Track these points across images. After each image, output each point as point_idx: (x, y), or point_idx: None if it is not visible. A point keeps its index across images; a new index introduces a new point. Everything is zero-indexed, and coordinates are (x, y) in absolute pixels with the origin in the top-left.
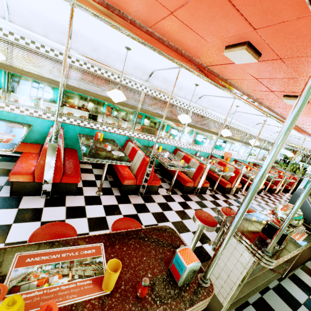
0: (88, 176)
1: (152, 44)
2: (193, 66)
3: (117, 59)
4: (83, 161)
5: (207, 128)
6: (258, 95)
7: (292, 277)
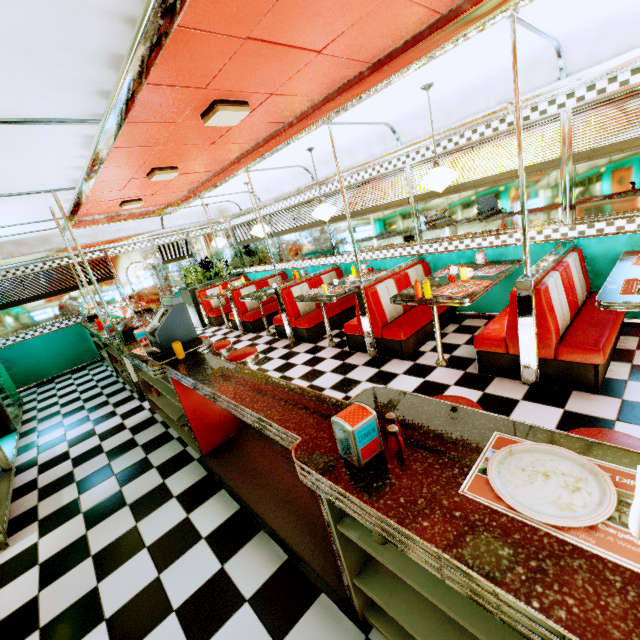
0: None
1: (205, 190)
2: (226, 174)
3: (281, 184)
4: None
5: (485, 171)
6: (291, 109)
7: (210, 482)
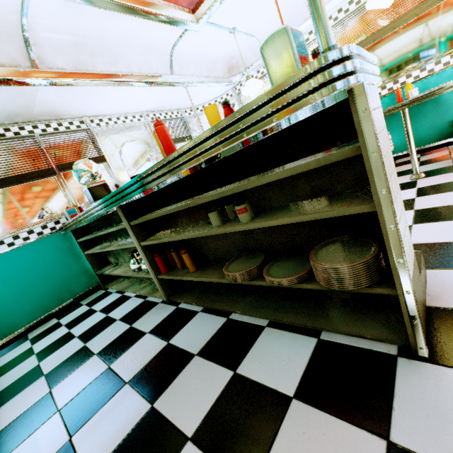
0: (405, 166)
1: None
2: None
3: None
4: (401, 153)
5: None
6: None
7: None
